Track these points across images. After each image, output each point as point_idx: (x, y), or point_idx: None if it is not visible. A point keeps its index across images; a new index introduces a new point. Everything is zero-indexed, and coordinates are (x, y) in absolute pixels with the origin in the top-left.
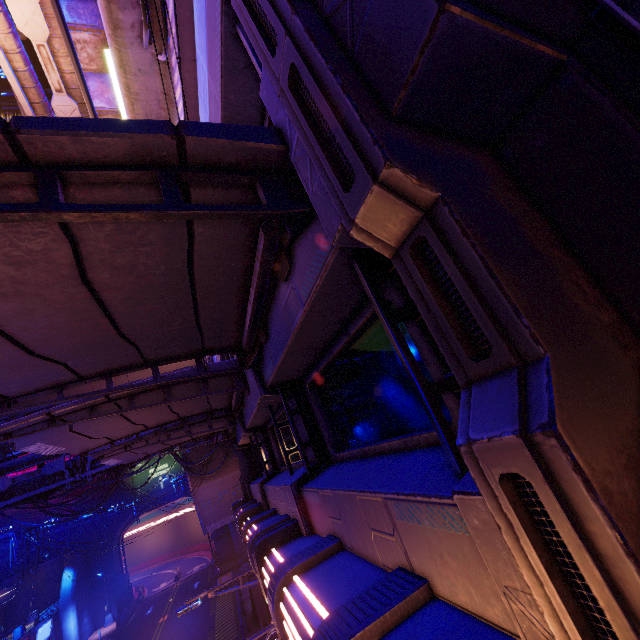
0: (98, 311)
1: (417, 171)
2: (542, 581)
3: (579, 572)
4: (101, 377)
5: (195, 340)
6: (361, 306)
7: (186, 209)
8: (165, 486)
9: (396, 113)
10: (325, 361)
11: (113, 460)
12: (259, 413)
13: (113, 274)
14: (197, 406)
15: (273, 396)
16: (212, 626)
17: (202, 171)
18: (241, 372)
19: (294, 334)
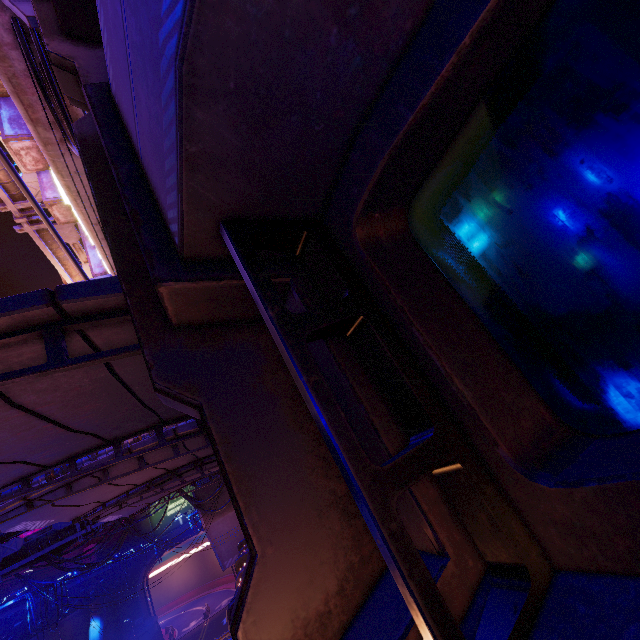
0: (38, 420)
1: (182, 383)
2: None
3: None
4: (65, 463)
5: (150, 417)
6: None
7: (67, 364)
8: (184, 521)
9: (174, 324)
10: None
11: (112, 516)
12: None
13: (39, 395)
14: (181, 459)
15: None
16: None
17: (86, 320)
18: None
19: None
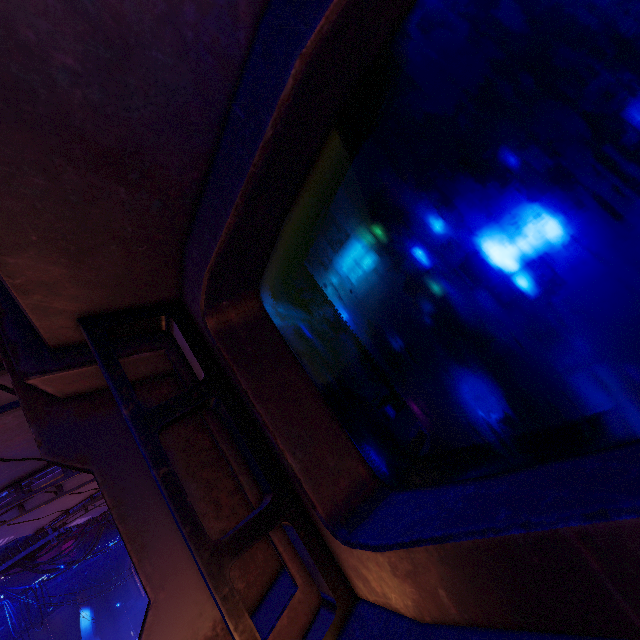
0: None
1: (72, 455)
2: None
3: None
4: (9, 488)
5: None
6: None
7: None
8: None
9: (61, 397)
10: None
11: (80, 519)
12: None
13: None
14: None
15: None
16: None
17: None
18: None
19: None
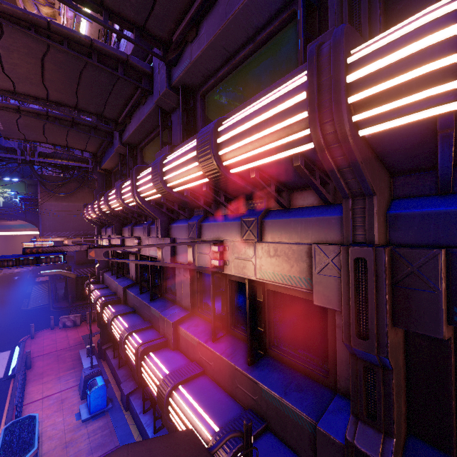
0: None
1: None
2: (344, 19)
3: (356, 13)
4: None
5: (145, 9)
6: (274, 18)
7: None
8: (4, 205)
9: None
10: (226, 68)
11: None
12: (145, 123)
13: None
14: (96, 101)
15: (172, 95)
16: (28, 297)
17: None
18: (149, 78)
19: (227, 22)
